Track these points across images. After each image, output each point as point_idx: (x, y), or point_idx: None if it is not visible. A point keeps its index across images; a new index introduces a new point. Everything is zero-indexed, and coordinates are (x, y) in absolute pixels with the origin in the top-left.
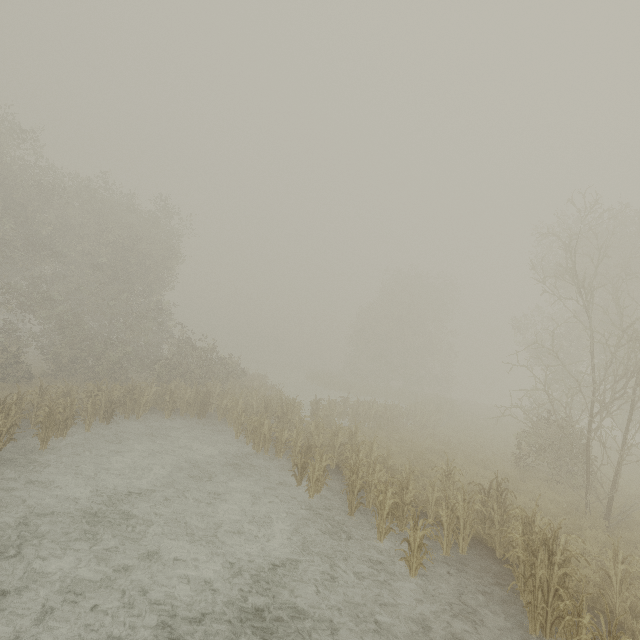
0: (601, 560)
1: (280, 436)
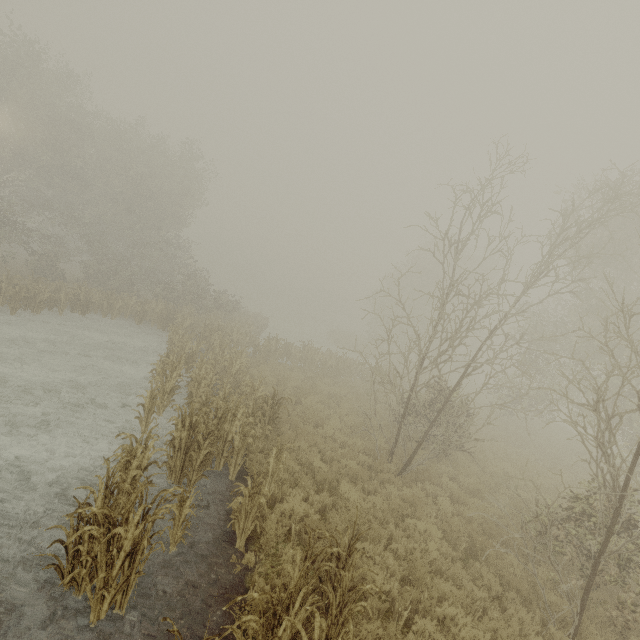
0: (338, 483)
1: (184, 345)
